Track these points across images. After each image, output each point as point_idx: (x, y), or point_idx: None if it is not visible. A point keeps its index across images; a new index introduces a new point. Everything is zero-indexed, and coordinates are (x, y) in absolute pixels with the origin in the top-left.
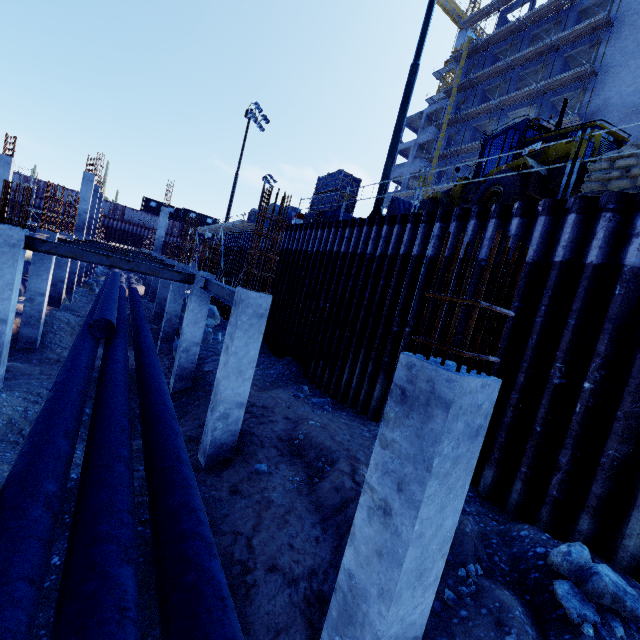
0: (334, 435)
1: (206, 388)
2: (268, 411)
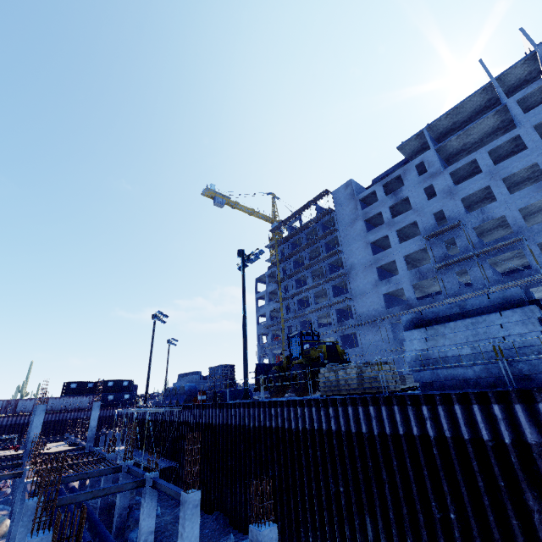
0: None
1: None
2: None
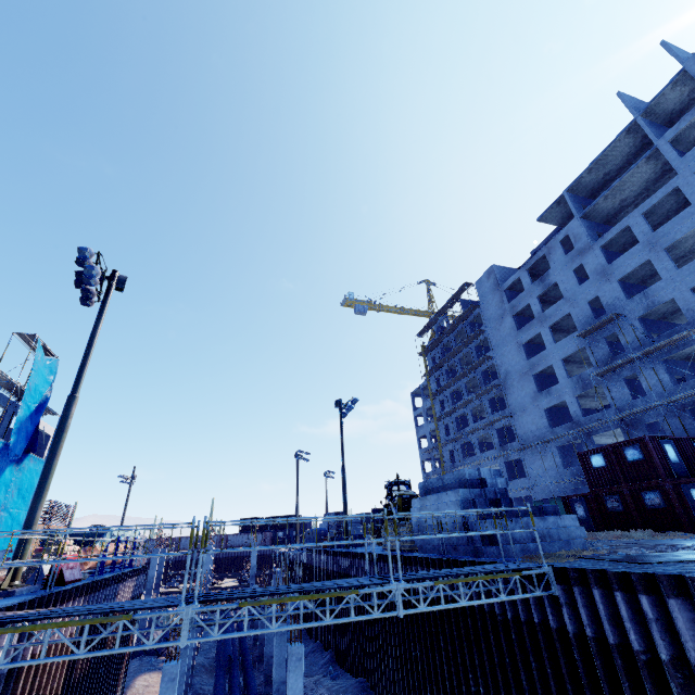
0: (327, 689)
1: None
2: (306, 688)
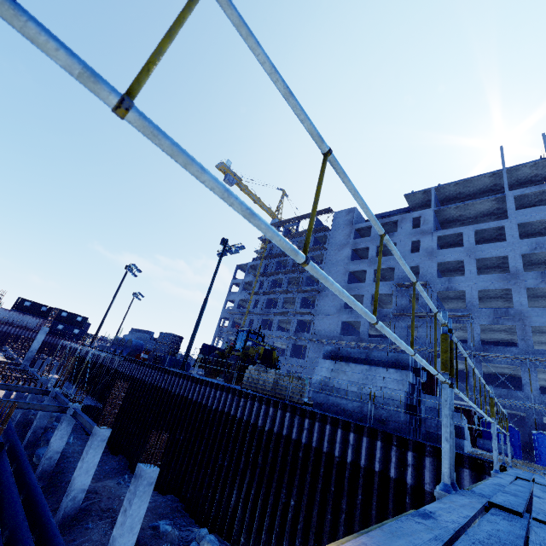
0: None
1: (58, 484)
2: (99, 495)
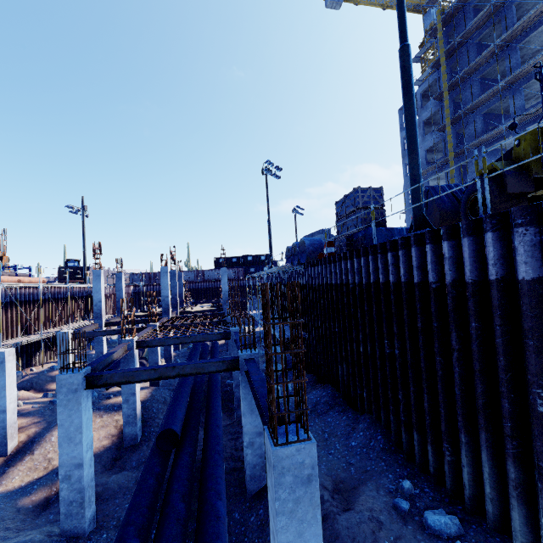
0: None
1: None
2: None
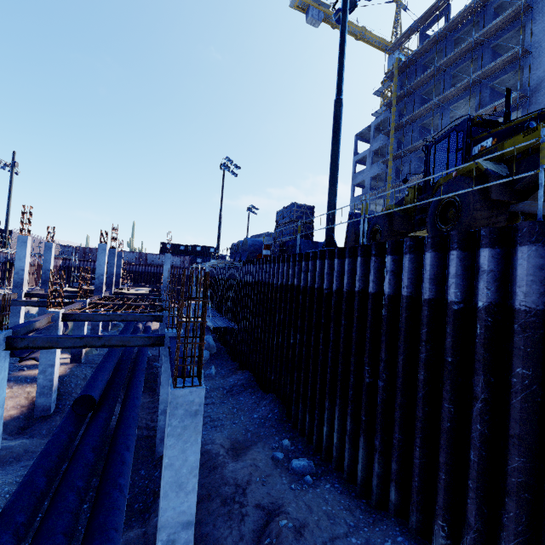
0: None
1: None
2: (240, 492)
